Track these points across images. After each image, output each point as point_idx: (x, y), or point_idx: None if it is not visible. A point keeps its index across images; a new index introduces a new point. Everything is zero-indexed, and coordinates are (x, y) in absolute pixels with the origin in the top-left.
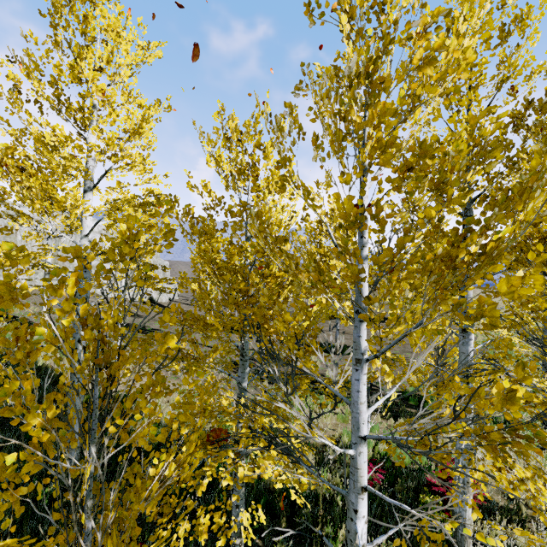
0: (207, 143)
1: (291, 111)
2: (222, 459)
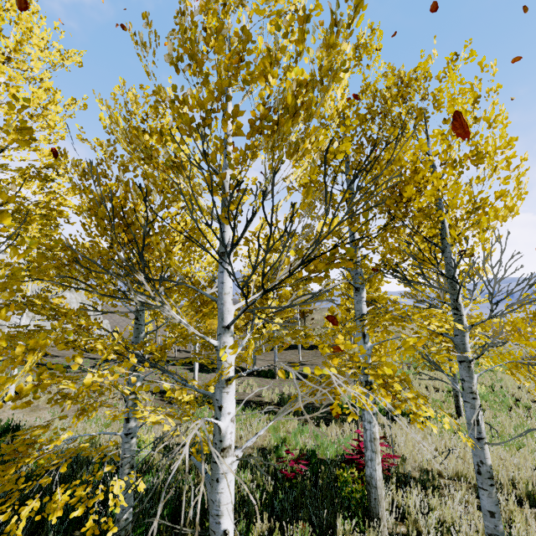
0: (101, 101)
1: (147, 21)
2: (93, 415)
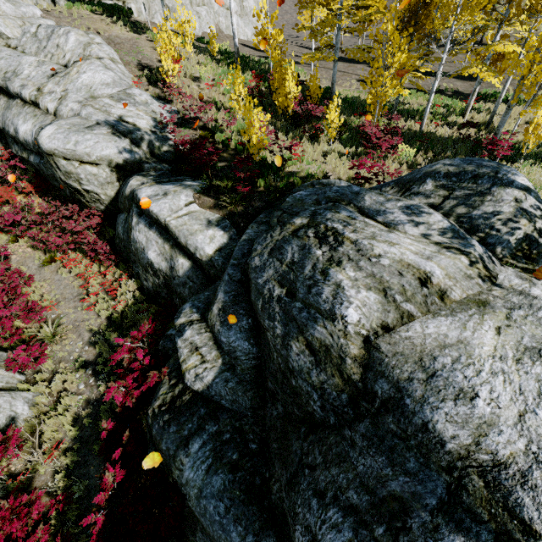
0: None
1: None
2: None
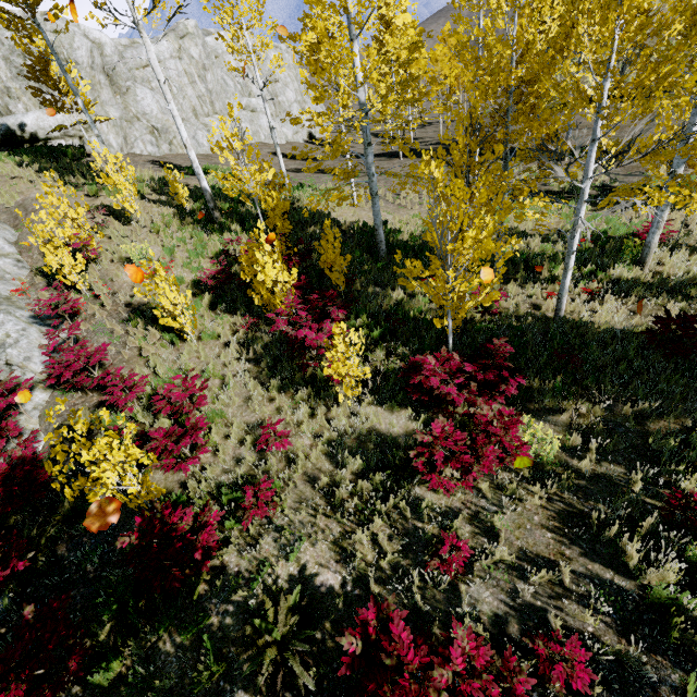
0: None
1: None
2: None
